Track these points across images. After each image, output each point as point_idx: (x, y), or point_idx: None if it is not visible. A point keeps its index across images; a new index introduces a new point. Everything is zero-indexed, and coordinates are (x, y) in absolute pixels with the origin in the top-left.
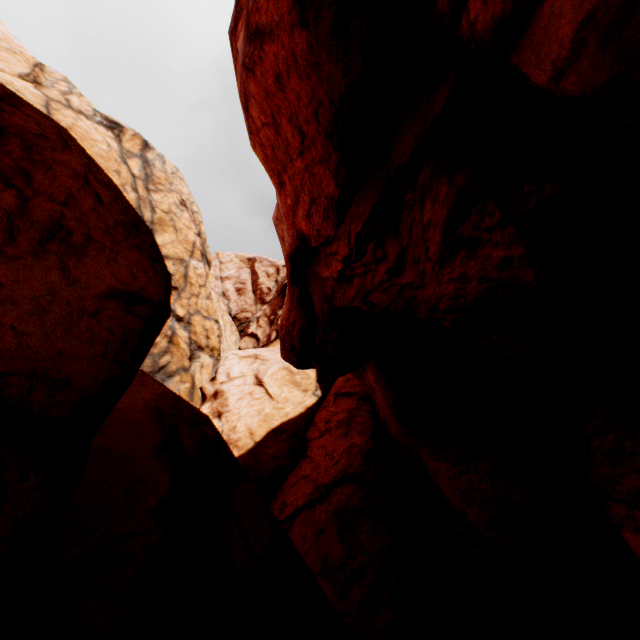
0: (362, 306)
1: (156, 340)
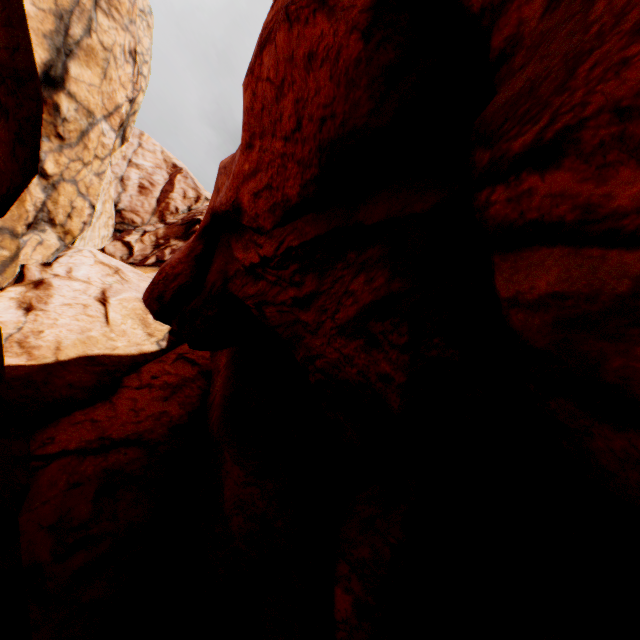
0: (254, 309)
1: None
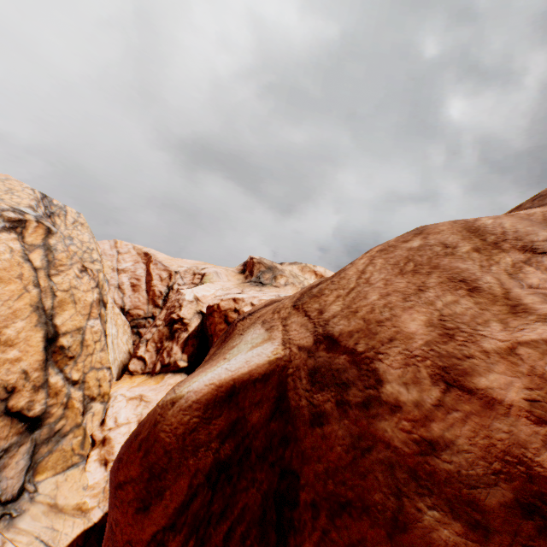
0: None
1: (53, 411)
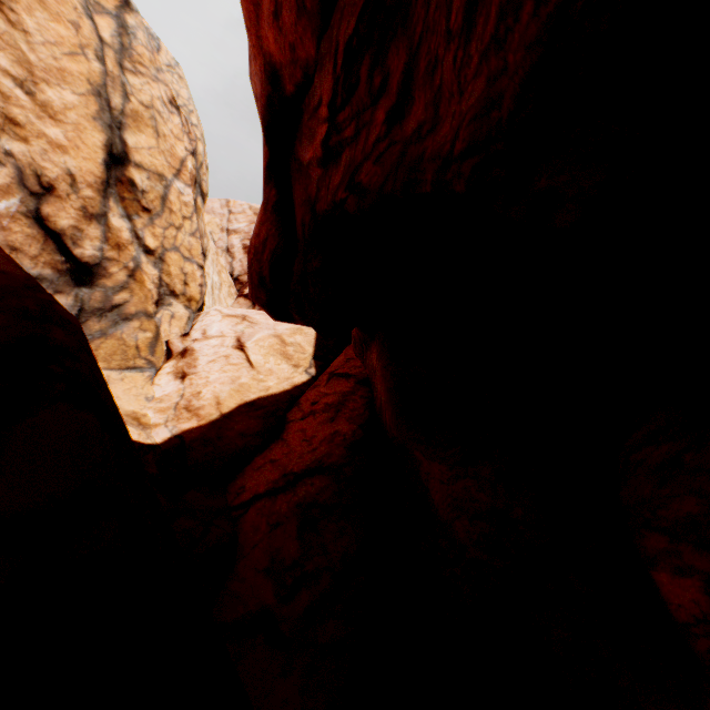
0: (349, 199)
1: (111, 270)
